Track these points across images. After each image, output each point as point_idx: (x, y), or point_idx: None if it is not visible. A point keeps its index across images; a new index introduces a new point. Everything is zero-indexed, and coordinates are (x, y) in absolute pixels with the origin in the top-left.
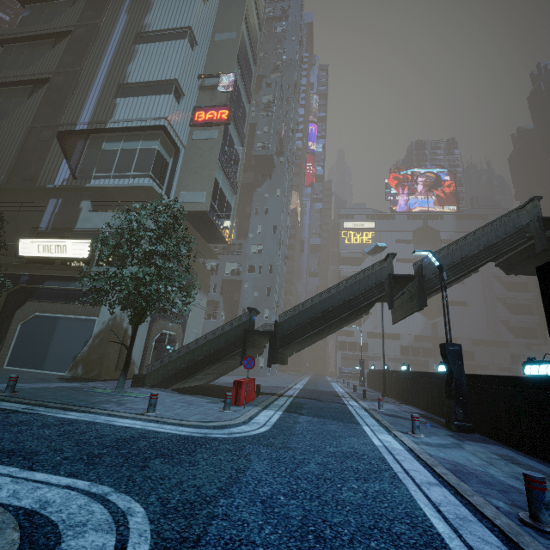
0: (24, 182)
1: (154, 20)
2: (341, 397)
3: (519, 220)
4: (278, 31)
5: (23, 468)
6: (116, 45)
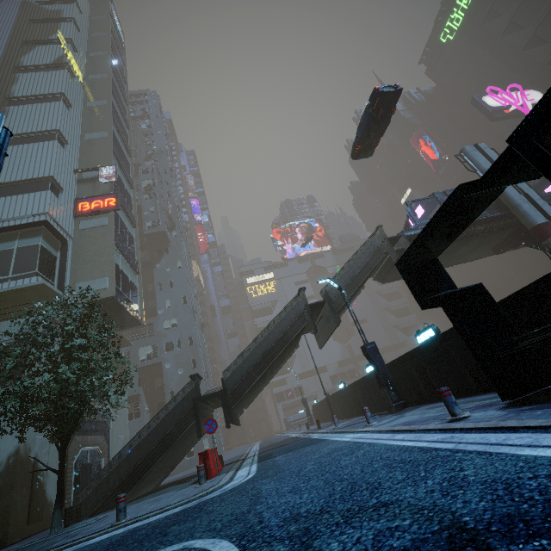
0: None
1: (12, 125)
2: (300, 436)
3: (376, 243)
4: (143, 127)
5: None
6: None
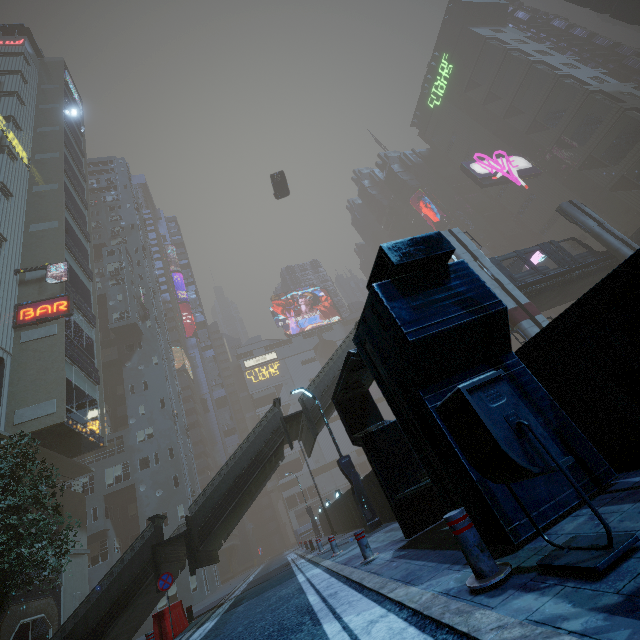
0: None
1: None
2: (291, 563)
3: None
4: (109, 200)
5: None
6: None
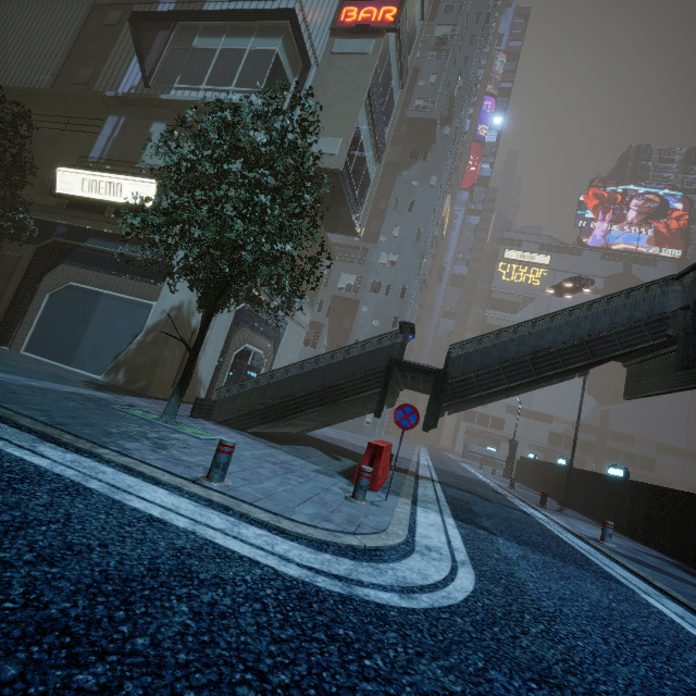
0: (76, 87)
1: None
2: (505, 496)
3: None
4: None
5: None
6: None
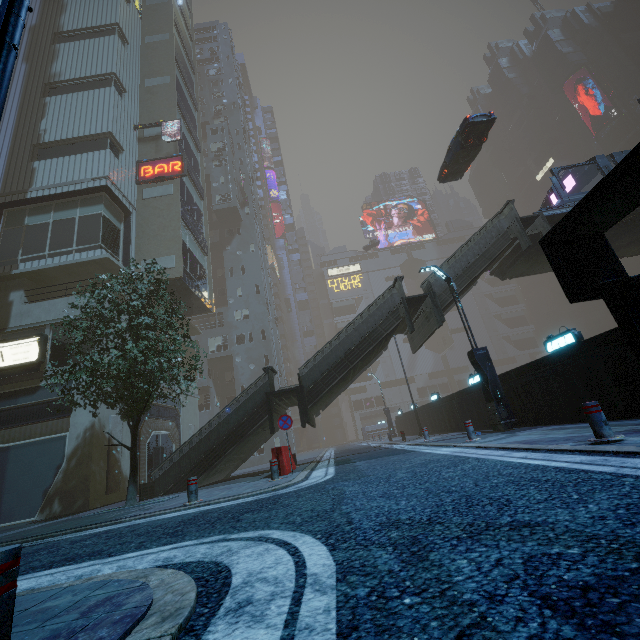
0: None
1: (64, 68)
2: (381, 446)
3: (501, 225)
4: (212, 74)
5: (103, 558)
6: (18, 99)
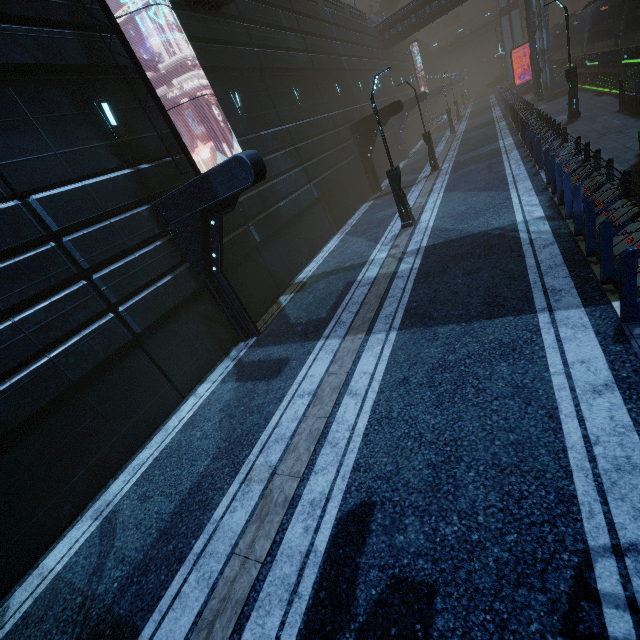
0: None
1: None
2: None
3: None
4: None
5: None
6: None
